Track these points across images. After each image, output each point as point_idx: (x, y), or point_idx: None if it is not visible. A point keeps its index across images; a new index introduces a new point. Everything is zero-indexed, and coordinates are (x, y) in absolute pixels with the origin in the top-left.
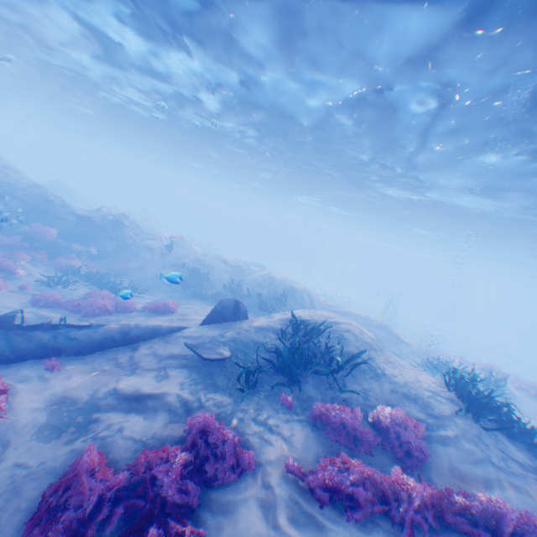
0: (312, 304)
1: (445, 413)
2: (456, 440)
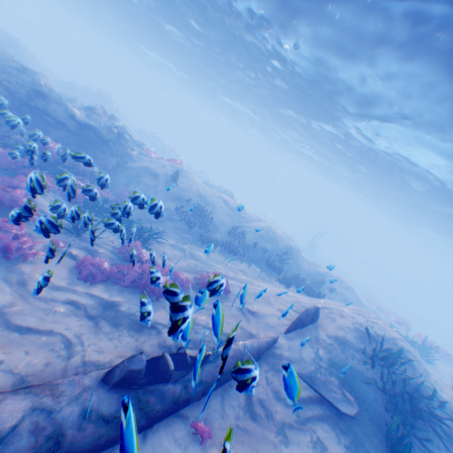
0: (301, 261)
1: None
2: None
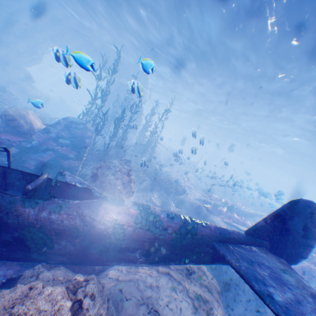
0: None
1: None
2: None
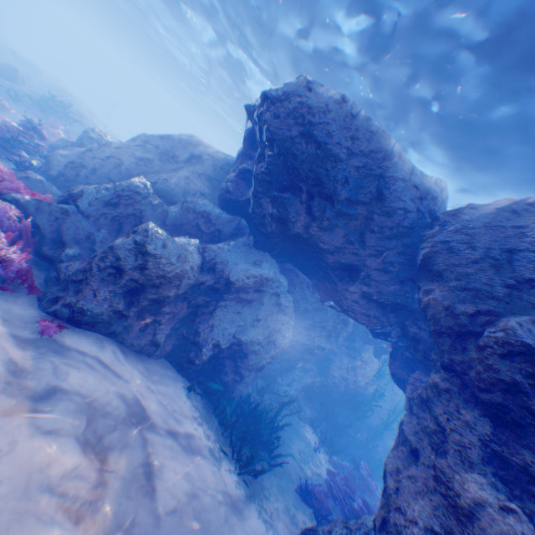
0: None
1: None
2: None
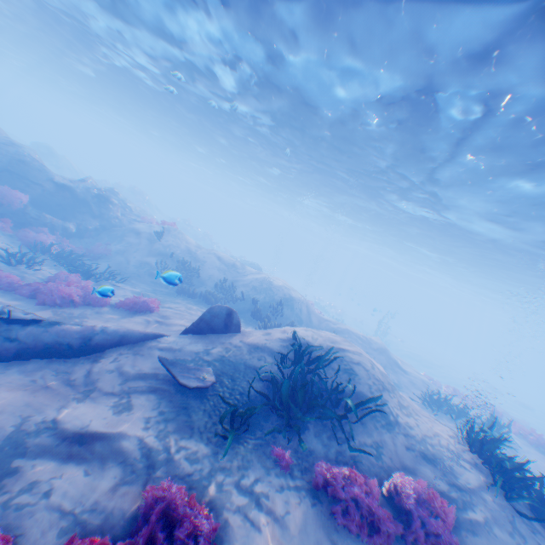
0: (309, 316)
1: (471, 484)
2: (488, 529)
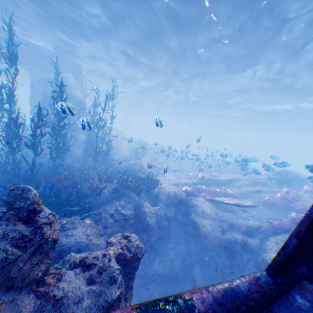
0: None
1: None
2: None
